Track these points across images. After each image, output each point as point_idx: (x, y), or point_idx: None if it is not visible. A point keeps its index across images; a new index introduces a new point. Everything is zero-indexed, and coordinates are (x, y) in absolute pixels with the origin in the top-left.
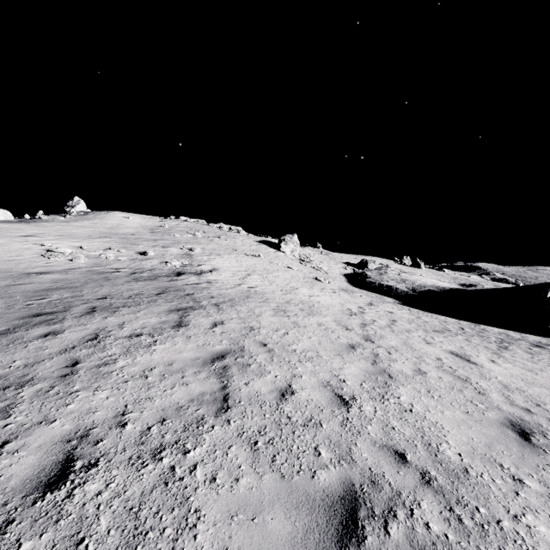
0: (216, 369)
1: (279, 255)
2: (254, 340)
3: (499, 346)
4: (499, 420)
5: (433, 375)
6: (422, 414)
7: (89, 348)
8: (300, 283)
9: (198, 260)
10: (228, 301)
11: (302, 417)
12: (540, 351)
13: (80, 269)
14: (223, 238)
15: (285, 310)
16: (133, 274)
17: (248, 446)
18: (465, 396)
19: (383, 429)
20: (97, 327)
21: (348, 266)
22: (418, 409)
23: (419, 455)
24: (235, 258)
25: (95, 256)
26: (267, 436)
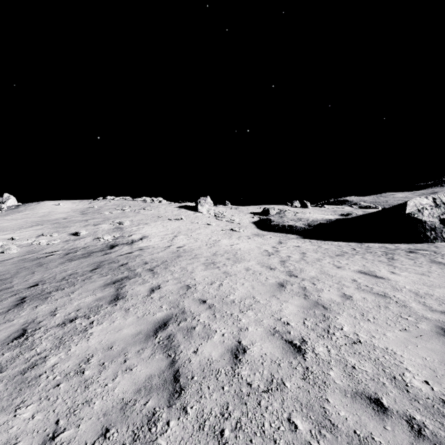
0: (160, 341)
1: (198, 215)
2: (193, 299)
3: (388, 258)
4: (433, 330)
5: (358, 297)
6: (370, 342)
7: (14, 349)
8: (220, 235)
9: (129, 231)
10: (161, 264)
11: (263, 379)
12: (415, 255)
13: (12, 259)
14: (148, 209)
15: (214, 262)
16: (67, 255)
17: (214, 441)
18: (393, 312)
19: (345, 371)
20: (25, 321)
21: (254, 215)
22: (364, 337)
23: (393, 395)
24: (161, 224)
25: (28, 244)
26: (232, 417)
